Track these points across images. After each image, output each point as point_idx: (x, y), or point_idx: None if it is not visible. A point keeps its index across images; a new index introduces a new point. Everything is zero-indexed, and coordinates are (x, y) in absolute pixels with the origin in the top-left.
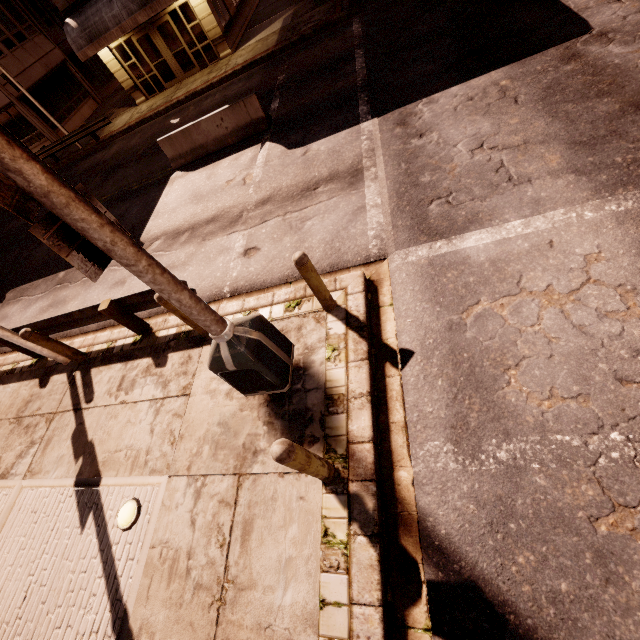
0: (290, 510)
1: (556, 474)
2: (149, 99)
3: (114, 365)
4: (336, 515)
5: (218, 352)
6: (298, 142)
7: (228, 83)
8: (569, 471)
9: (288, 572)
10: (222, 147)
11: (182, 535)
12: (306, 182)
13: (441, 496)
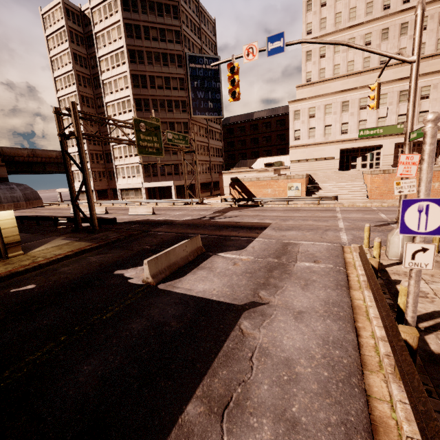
0: None
1: None
2: None
3: None
4: None
5: None
6: (239, 248)
7: (71, 260)
8: None
9: None
10: (186, 262)
11: None
12: (278, 249)
13: None
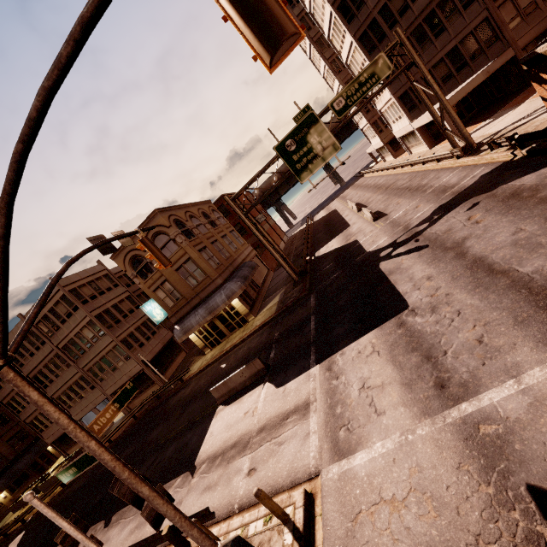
0: None
1: None
2: (212, 350)
3: None
4: None
5: None
6: (281, 382)
7: (252, 338)
8: None
9: None
10: (244, 387)
11: None
12: (283, 413)
13: None
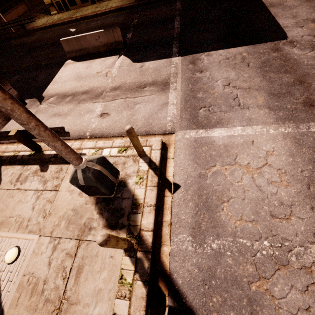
0: (104, 263)
1: (237, 258)
2: (59, 13)
3: (16, 166)
4: (128, 268)
5: (76, 174)
6: (139, 59)
7: (106, 16)
8: (243, 258)
9: (98, 297)
10: (97, 52)
11: (42, 270)
12: (139, 83)
13: (182, 263)
